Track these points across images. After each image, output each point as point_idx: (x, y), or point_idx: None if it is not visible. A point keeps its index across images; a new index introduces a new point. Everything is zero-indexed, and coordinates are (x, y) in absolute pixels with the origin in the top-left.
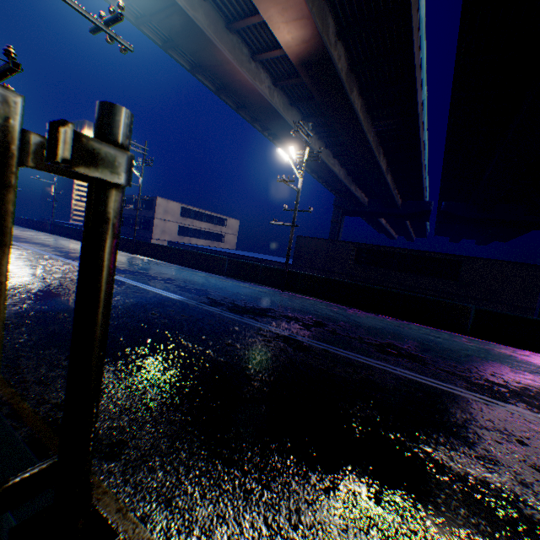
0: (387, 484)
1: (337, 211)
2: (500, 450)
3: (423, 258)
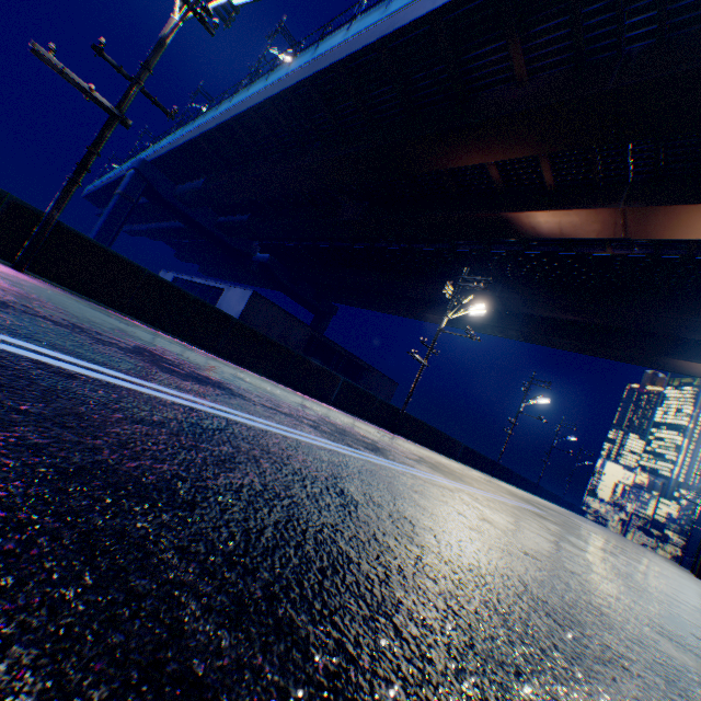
0: (672, 571)
1: (139, 184)
2: (621, 544)
3: (350, 361)
